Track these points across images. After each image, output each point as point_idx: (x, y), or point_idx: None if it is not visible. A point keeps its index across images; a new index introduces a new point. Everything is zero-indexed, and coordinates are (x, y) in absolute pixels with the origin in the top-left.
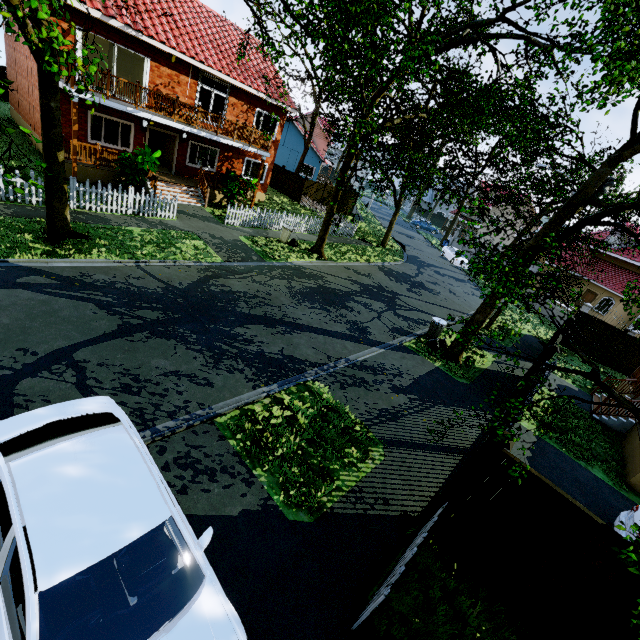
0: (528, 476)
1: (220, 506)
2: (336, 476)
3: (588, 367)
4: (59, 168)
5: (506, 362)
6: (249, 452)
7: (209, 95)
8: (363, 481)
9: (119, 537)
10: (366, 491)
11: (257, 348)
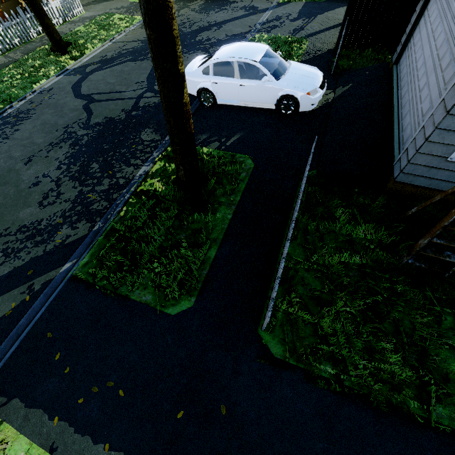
0: None
1: None
2: (295, 54)
3: None
4: None
5: None
6: None
7: None
8: (306, 50)
9: (262, 51)
10: (310, 52)
11: (215, 40)
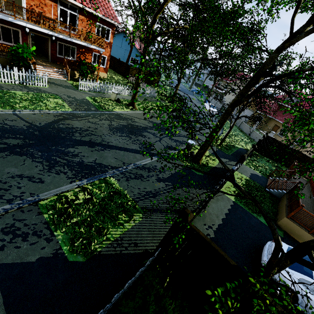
0: (199, 236)
1: (24, 256)
2: (108, 232)
3: (269, 164)
4: None
5: (226, 162)
6: (55, 221)
7: (70, 15)
8: (124, 234)
9: None
10: (125, 239)
11: (79, 159)
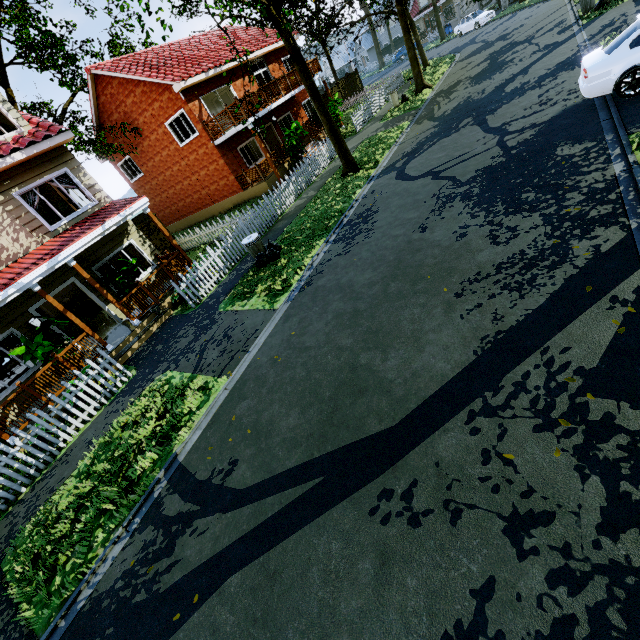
0: None
1: None
2: None
3: None
4: (333, 121)
5: None
6: None
7: None
8: None
9: None
10: None
11: (536, 78)
